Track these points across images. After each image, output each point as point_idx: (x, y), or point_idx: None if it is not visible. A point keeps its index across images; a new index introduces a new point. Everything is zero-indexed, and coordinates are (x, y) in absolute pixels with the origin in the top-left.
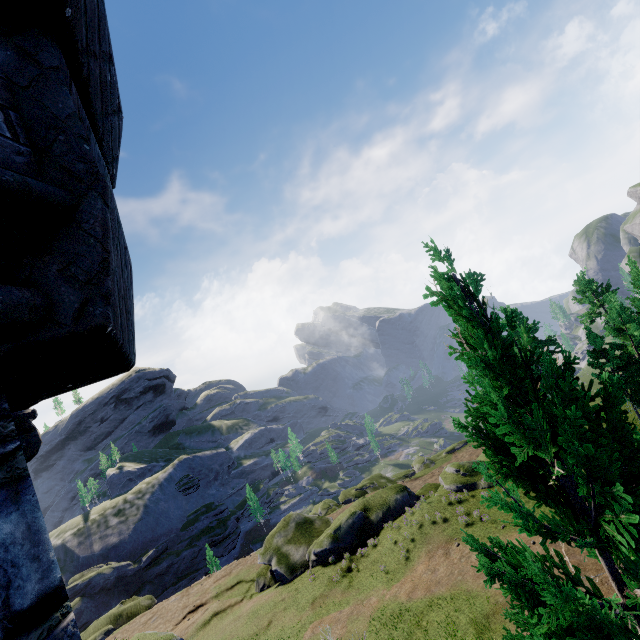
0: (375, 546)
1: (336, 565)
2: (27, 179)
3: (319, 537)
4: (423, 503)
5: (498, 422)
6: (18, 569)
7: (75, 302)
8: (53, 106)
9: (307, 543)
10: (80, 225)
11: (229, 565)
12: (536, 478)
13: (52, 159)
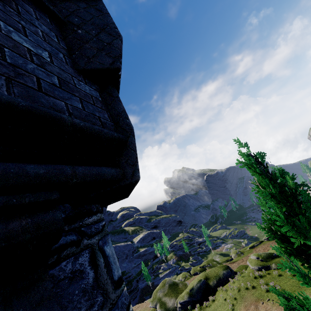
0: (213, 301)
1: (192, 310)
2: (118, 134)
3: (182, 293)
4: (239, 276)
5: (282, 225)
6: (112, 266)
7: (130, 172)
8: (117, 109)
9: (175, 296)
10: (129, 146)
11: (134, 307)
12: (307, 256)
13: (119, 126)
